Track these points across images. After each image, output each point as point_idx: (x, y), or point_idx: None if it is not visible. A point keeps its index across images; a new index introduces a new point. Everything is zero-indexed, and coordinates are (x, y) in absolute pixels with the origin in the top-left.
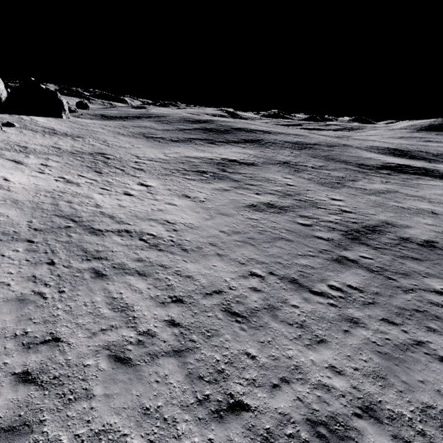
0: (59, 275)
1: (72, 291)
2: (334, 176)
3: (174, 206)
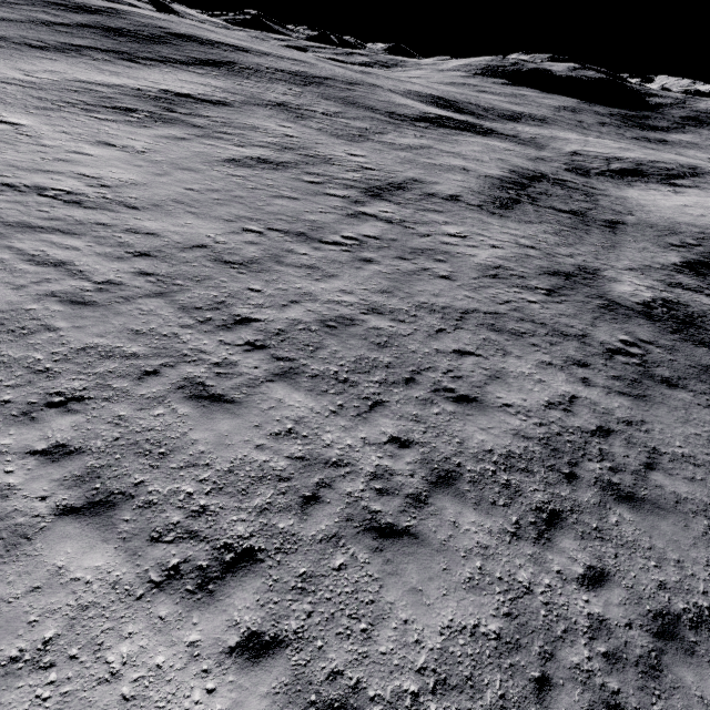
0: None
1: None
2: (355, 126)
3: (87, 156)
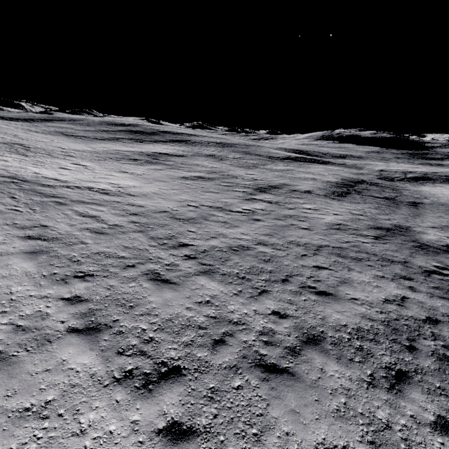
0: (25, 203)
1: (42, 209)
2: (250, 162)
3: (114, 176)
